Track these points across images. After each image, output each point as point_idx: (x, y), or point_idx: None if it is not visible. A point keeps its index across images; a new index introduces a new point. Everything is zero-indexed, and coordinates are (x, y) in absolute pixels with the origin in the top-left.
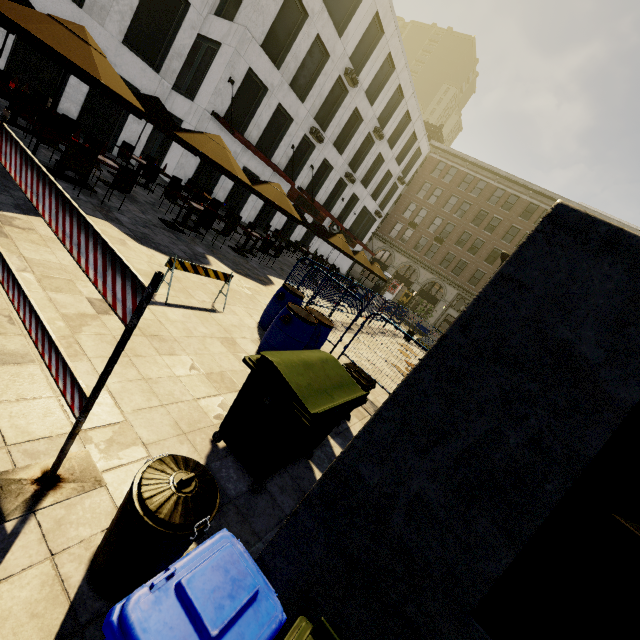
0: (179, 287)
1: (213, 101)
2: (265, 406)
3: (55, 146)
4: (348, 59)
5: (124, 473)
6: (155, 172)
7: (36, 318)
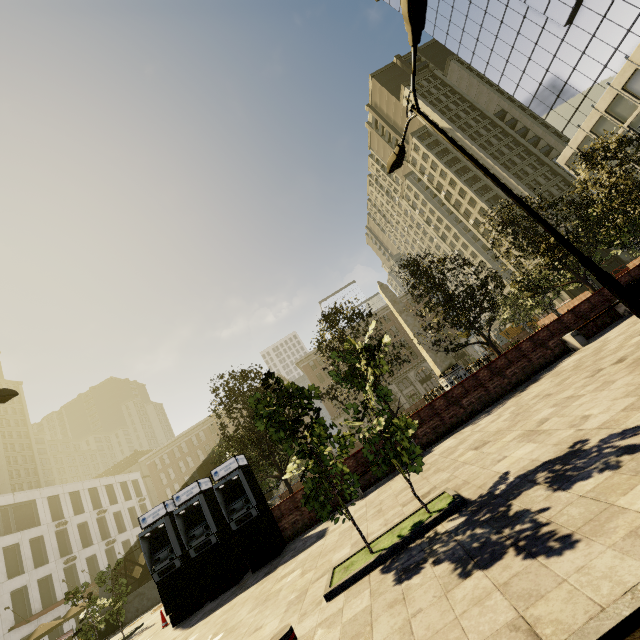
0: None
1: (5, 626)
2: None
3: None
4: (53, 522)
5: None
6: None
7: None
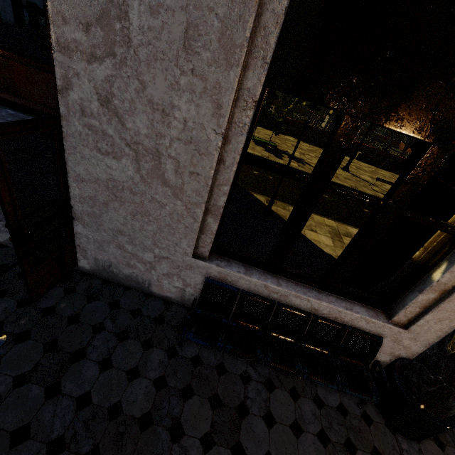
0: None
1: None
2: None
3: None
4: None
5: None
6: None
7: None
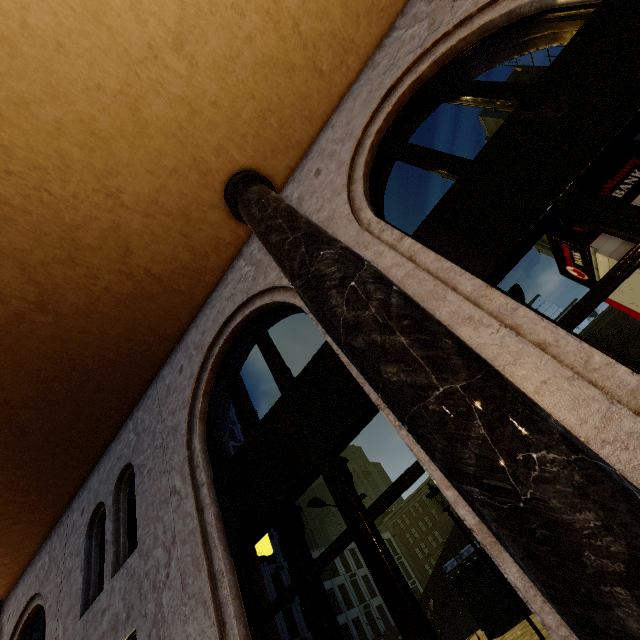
0: None
1: None
2: None
3: None
4: (346, 574)
5: None
6: None
7: None
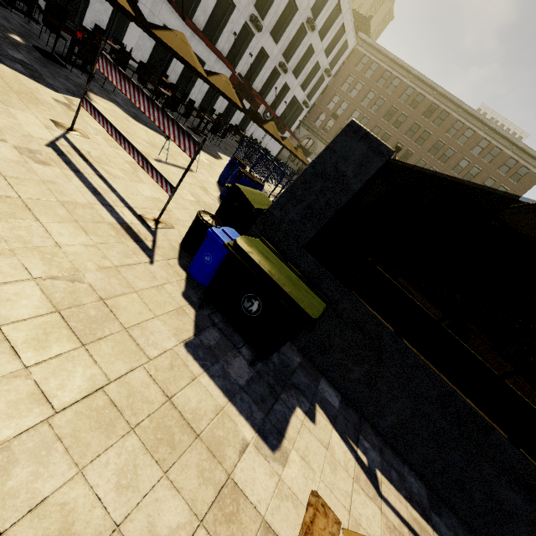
0: (168, 153)
1: None
2: (235, 206)
3: (60, 35)
4: None
5: (179, 227)
6: (127, 57)
7: (142, 157)
